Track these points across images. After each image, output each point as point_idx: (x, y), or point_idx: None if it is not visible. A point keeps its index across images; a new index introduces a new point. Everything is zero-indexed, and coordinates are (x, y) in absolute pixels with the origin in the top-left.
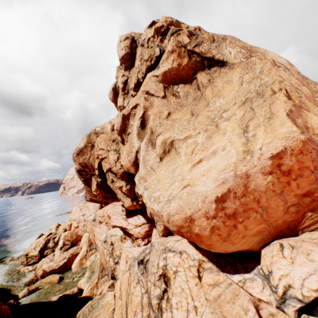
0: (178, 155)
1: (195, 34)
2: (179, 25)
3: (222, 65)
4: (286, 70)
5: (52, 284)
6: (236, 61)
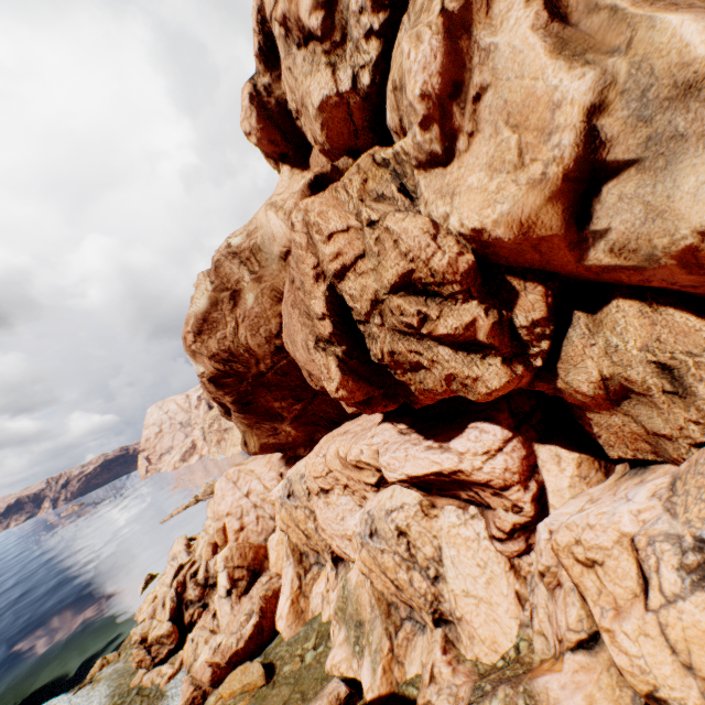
0: None
1: None
2: None
3: None
4: None
5: (254, 693)
6: None
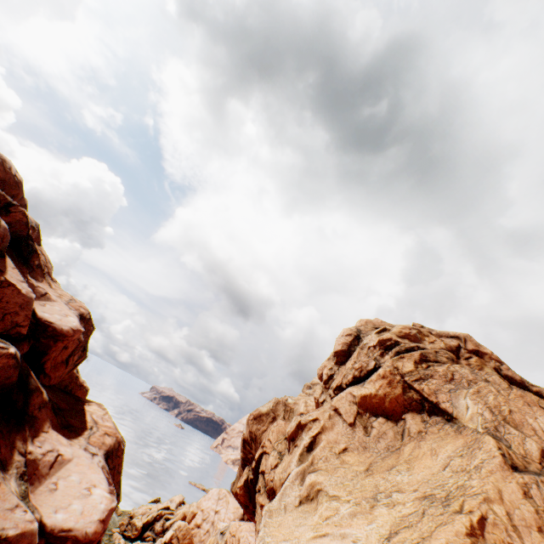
0: (314, 511)
1: (431, 359)
2: (419, 338)
3: (449, 419)
4: (534, 486)
5: None
6: (470, 425)
